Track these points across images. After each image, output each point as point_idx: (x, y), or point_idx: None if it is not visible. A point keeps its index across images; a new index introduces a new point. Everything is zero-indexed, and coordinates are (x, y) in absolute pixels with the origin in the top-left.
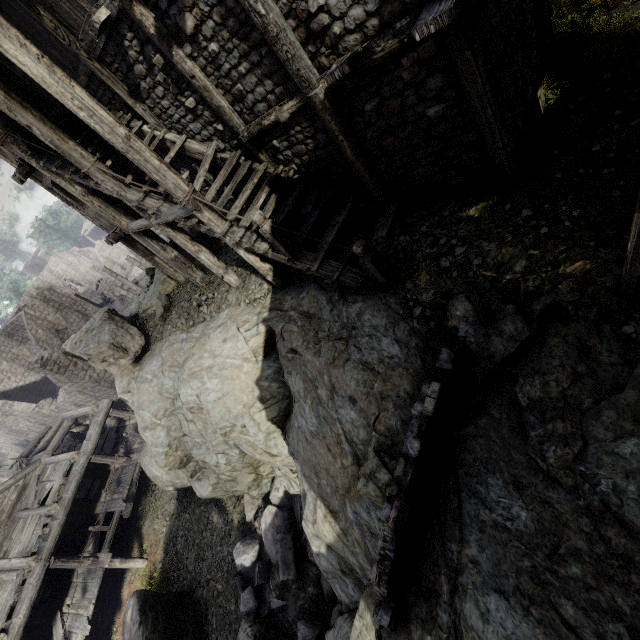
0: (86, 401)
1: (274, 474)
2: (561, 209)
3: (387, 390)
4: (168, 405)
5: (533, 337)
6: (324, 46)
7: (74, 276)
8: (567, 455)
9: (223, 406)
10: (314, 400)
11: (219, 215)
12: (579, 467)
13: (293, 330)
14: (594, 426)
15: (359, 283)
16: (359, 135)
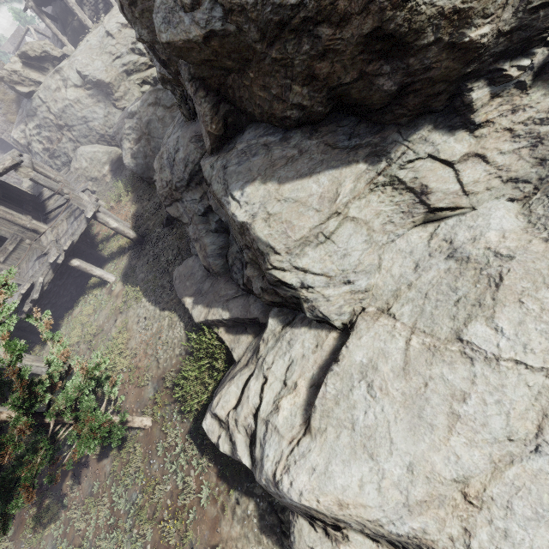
0: None
1: None
2: None
3: None
4: (98, 51)
5: None
6: None
7: None
8: None
9: None
10: None
11: None
12: None
13: None
14: None
15: None
16: None
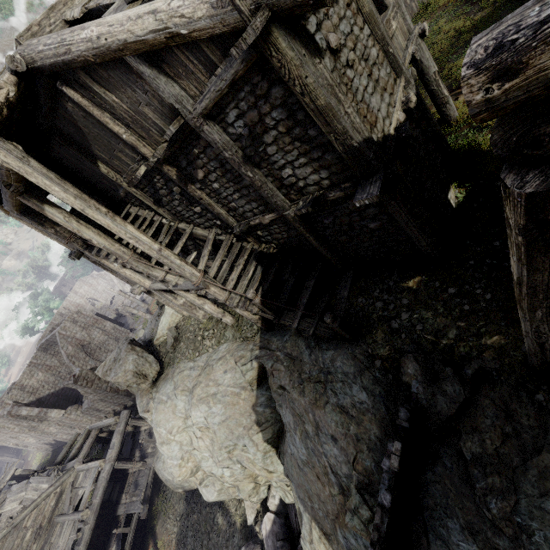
0: (106, 407)
1: (270, 482)
2: (476, 293)
3: (361, 433)
4: (180, 423)
5: (469, 396)
6: (293, 190)
7: (93, 295)
8: (506, 507)
9: (227, 428)
10: (302, 433)
11: (221, 287)
12: (516, 519)
13: (281, 369)
14: (523, 483)
15: (330, 336)
16: (321, 233)
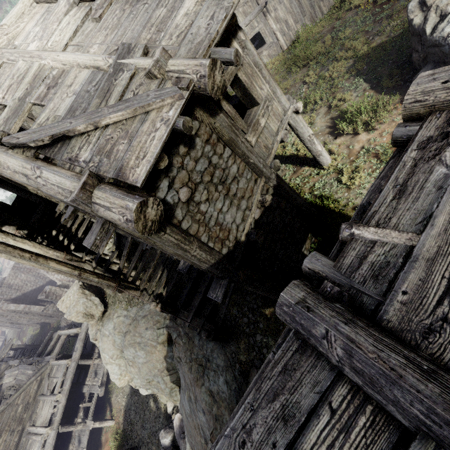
0: None
1: None
2: None
3: (218, 415)
4: (118, 353)
5: None
6: None
7: None
8: None
9: (147, 368)
10: (188, 396)
11: (134, 289)
12: None
13: (180, 344)
14: None
15: None
16: None
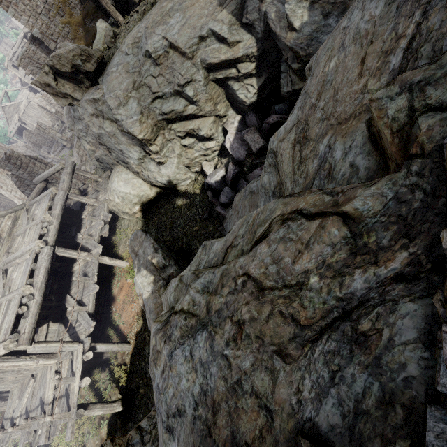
0: None
1: (227, 116)
2: None
3: None
4: (135, 78)
5: None
6: None
7: None
8: None
9: (188, 27)
10: None
11: None
12: None
13: None
14: None
15: None
16: None
